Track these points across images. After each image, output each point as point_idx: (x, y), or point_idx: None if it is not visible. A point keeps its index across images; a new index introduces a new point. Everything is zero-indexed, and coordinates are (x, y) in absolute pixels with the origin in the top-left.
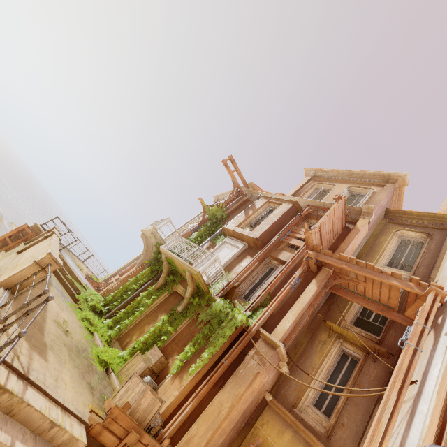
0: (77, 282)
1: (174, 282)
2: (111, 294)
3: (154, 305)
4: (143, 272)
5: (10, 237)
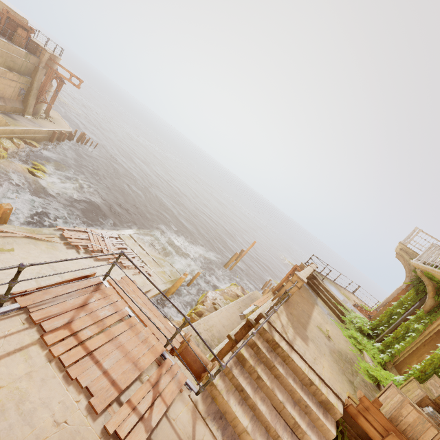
0: (340, 306)
1: None
2: (376, 318)
3: (430, 332)
4: (406, 294)
5: (290, 275)
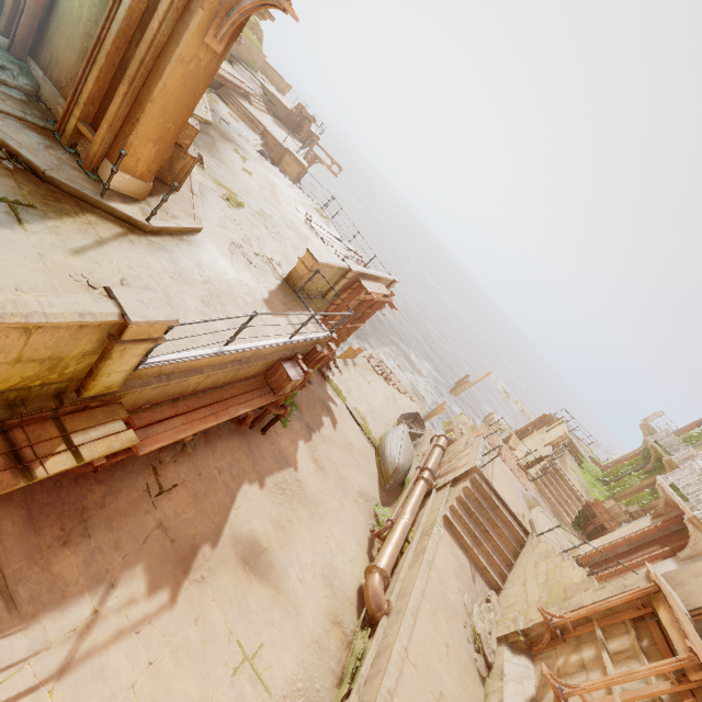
0: (581, 456)
1: (662, 469)
2: (608, 470)
3: (643, 484)
4: (636, 458)
5: (537, 421)
